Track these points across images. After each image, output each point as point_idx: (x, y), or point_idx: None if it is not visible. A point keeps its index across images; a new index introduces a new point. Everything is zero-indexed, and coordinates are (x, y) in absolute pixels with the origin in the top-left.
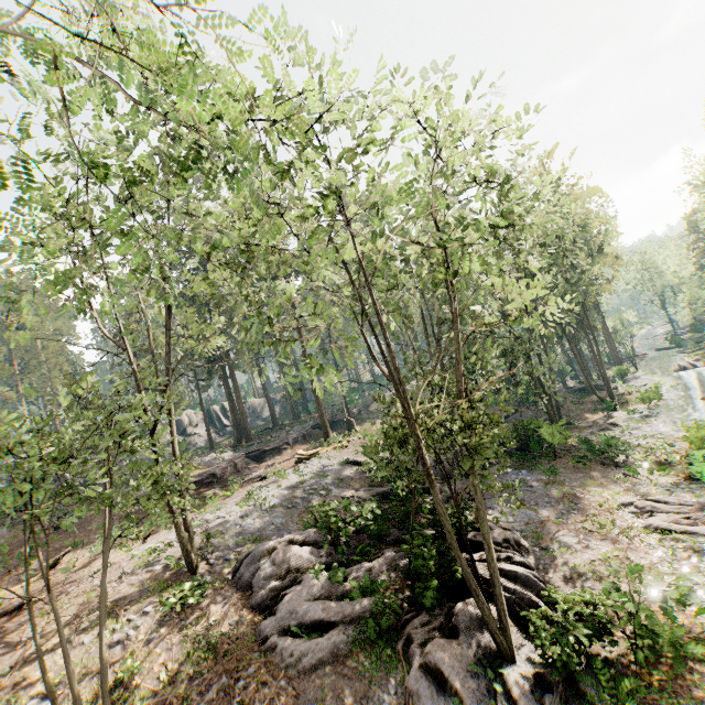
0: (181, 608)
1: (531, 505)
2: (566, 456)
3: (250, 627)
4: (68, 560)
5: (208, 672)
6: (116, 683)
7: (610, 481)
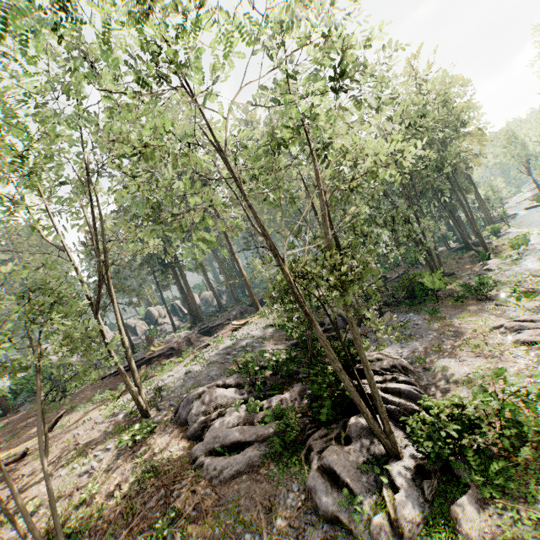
0: (134, 443)
1: (416, 338)
2: (447, 298)
3: (185, 452)
4: (63, 419)
5: (150, 488)
6: (80, 502)
7: (484, 312)
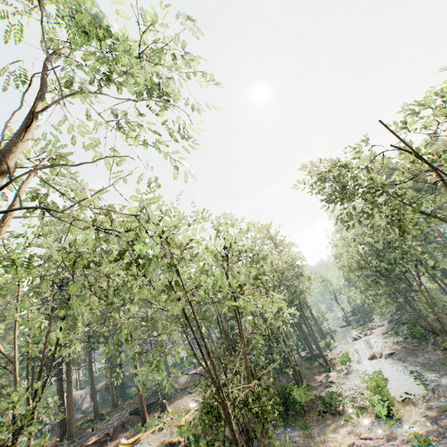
0: None
1: None
2: (311, 411)
3: None
4: None
5: None
6: None
7: (339, 427)
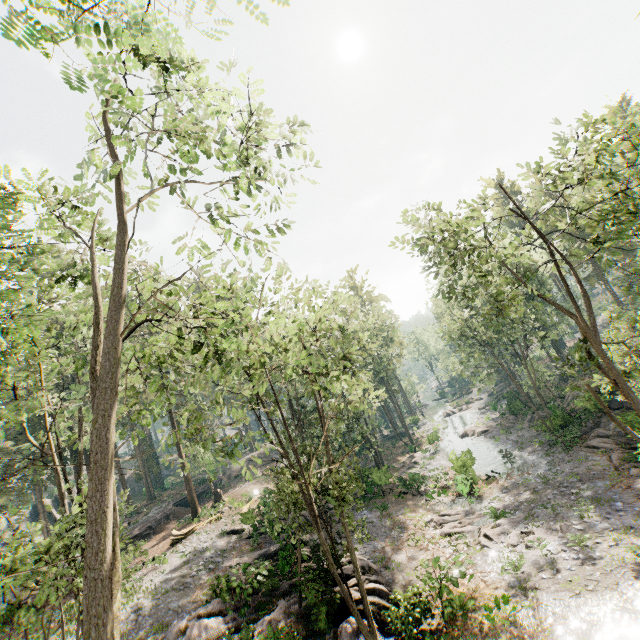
0: None
1: (374, 536)
2: (391, 493)
3: None
4: None
5: None
6: None
7: (419, 507)
